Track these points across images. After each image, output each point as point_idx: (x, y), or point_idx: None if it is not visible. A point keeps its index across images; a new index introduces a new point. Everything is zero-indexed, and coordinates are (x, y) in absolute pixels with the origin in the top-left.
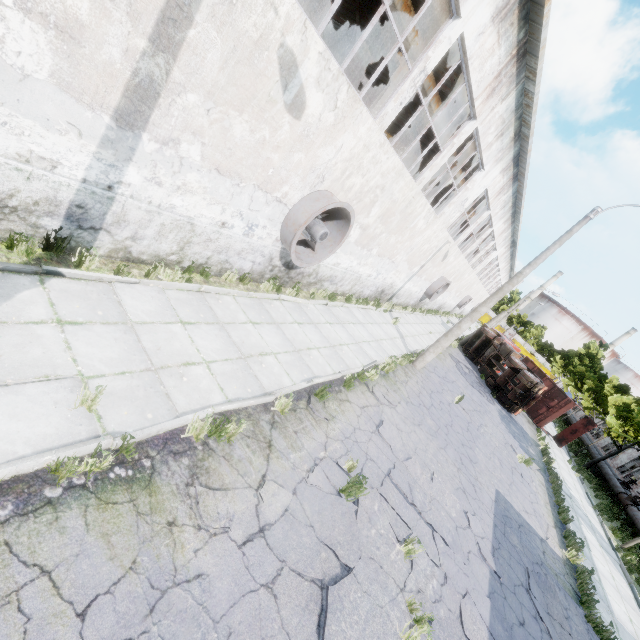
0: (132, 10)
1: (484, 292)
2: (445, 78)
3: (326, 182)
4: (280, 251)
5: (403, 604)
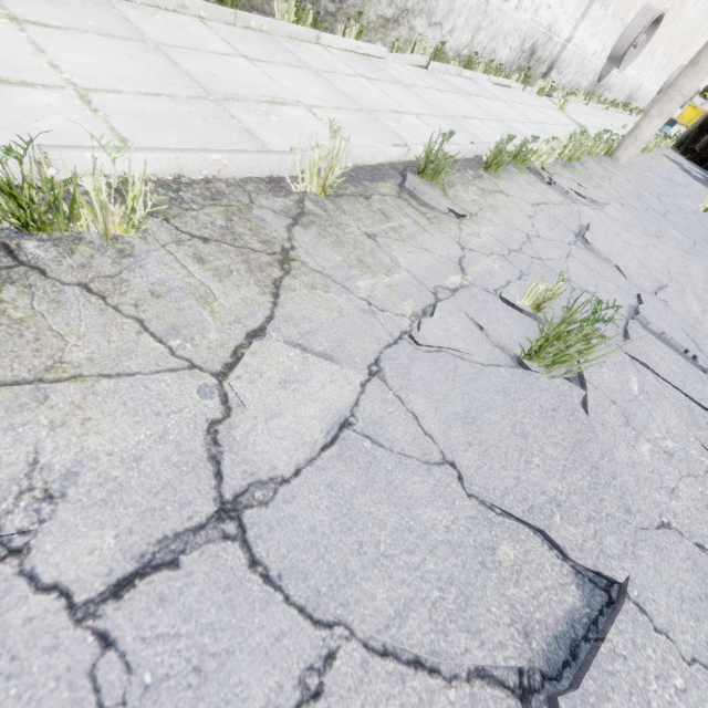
0: None
1: None
2: None
3: None
4: None
5: None
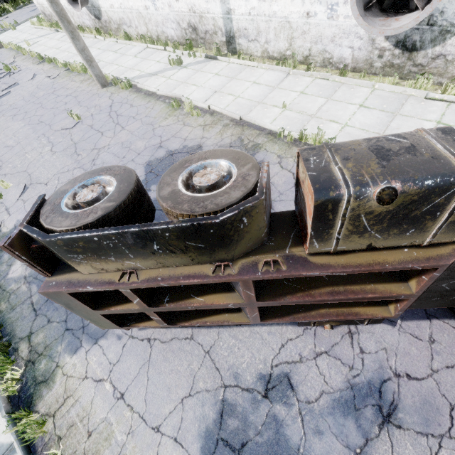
0: None
1: None
2: None
3: None
4: (87, 9)
5: None
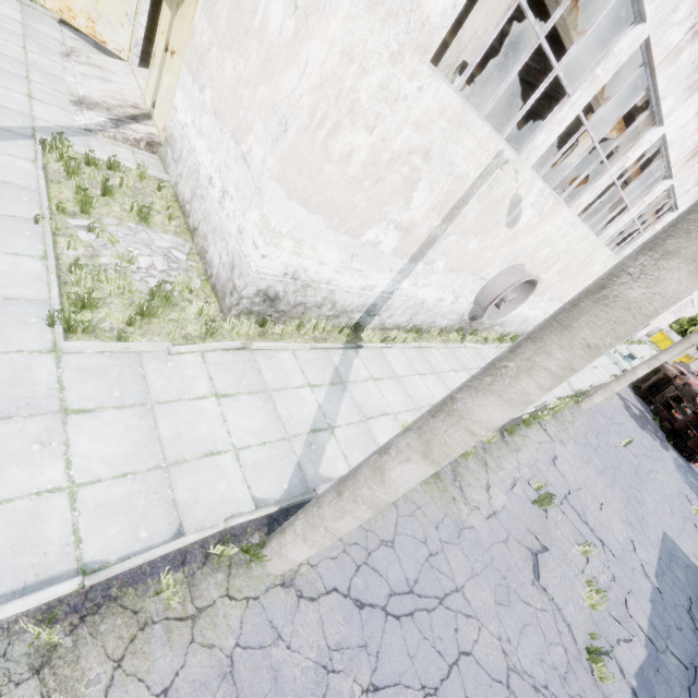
0: (440, 210)
1: (666, 314)
2: (642, 162)
3: (519, 259)
4: (470, 309)
5: (583, 580)
